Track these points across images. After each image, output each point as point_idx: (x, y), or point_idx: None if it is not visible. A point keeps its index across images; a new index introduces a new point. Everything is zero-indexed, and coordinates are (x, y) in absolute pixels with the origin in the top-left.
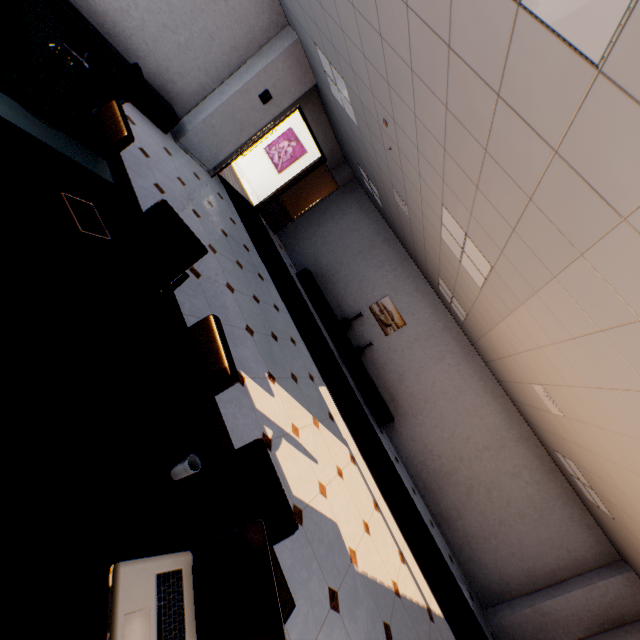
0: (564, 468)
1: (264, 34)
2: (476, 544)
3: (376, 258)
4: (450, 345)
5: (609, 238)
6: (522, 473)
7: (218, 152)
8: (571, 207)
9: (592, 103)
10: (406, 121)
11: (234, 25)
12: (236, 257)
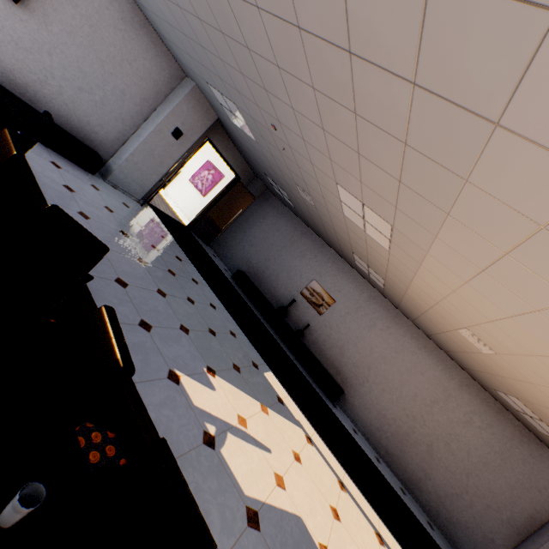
0: (509, 406)
1: (167, 86)
2: (451, 503)
3: (298, 250)
4: (378, 312)
5: (488, 151)
6: (473, 419)
7: (144, 184)
8: (443, 135)
9: (433, 13)
10: (288, 117)
11: (141, 82)
12: (168, 266)
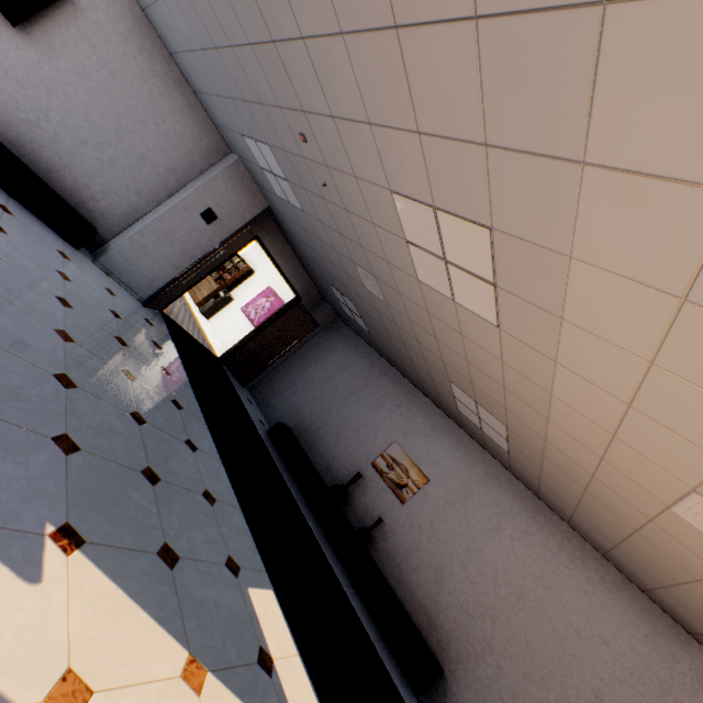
0: None
1: (205, 160)
2: None
3: (373, 396)
4: (503, 502)
5: None
6: None
7: (154, 277)
8: None
9: None
10: (306, 80)
11: (169, 148)
12: (128, 367)
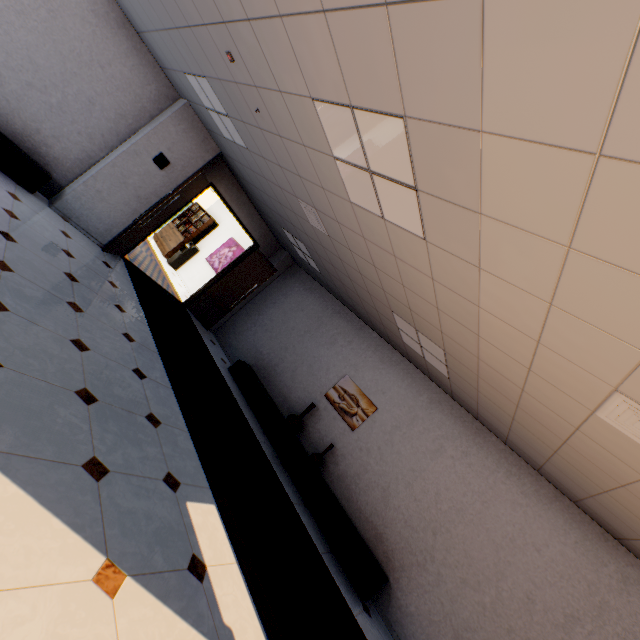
0: None
1: (154, 105)
2: None
3: (326, 334)
4: (446, 426)
5: None
6: None
7: (112, 223)
8: None
9: None
10: None
11: (117, 92)
12: (75, 300)
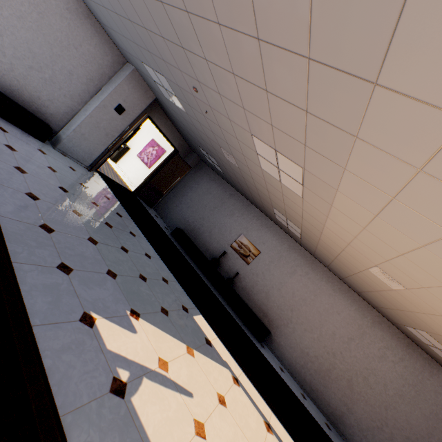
0: (418, 340)
1: (111, 69)
2: (373, 436)
3: (227, 209)
4: (297, 260)
5: (402, 28)
6: (387, 354)
7: (91, 152)
8: (349, 26)
9: None
10: (204, 73)
11: (86, 64)
12: (106, 220)
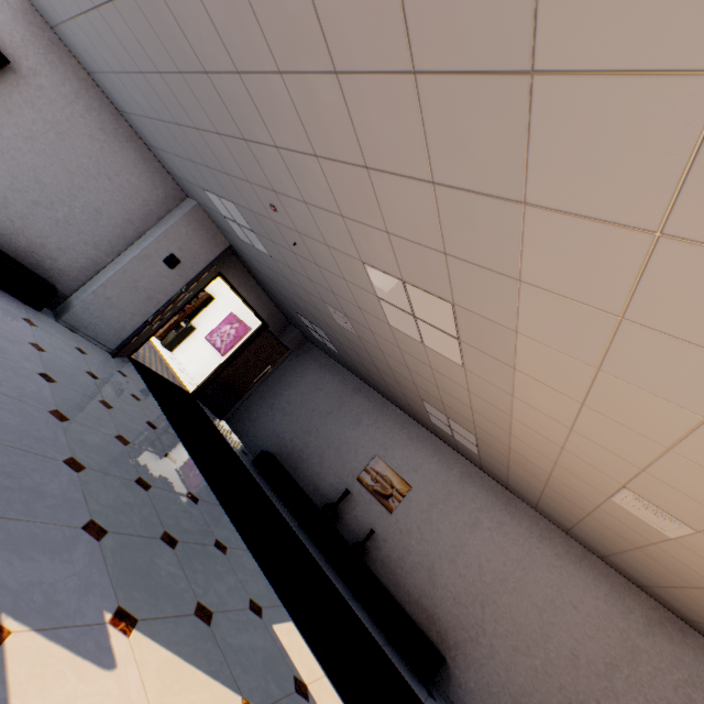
0: None
1: (162, 207)
2: None
3: (350, 413)
4: (479, 498)
5: None
6: (695, 699)
7: (121, 327)
8: None
9: None
10: (279, 172)
11: (124, 200)
12: (119, 431)
